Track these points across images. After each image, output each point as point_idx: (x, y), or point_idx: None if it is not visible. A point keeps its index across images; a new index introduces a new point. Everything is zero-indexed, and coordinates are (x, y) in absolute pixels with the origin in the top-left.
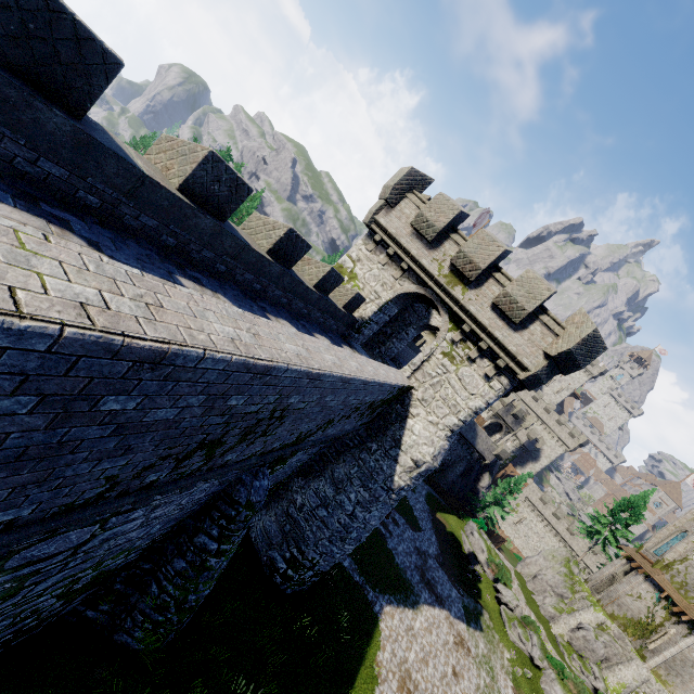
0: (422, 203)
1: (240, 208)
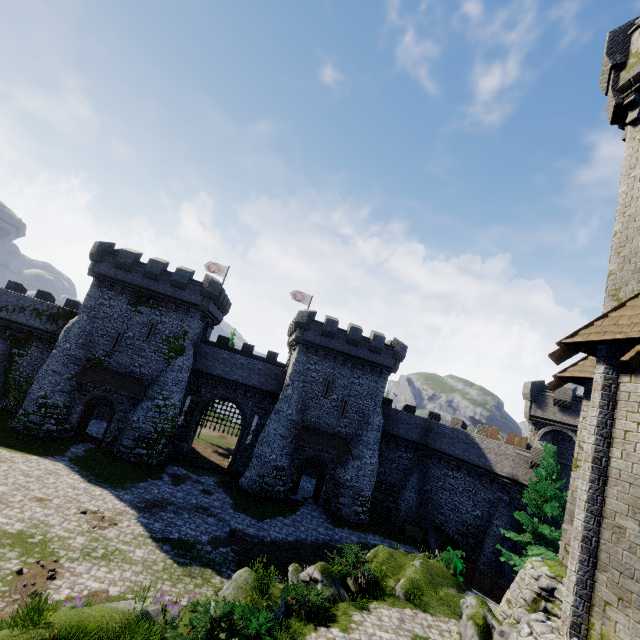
0: None
1: None
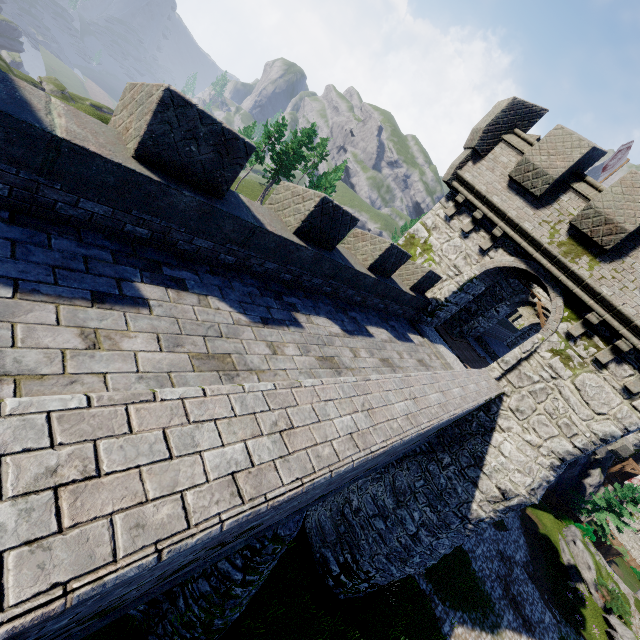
0: (527, 145)
1: (323, 181)
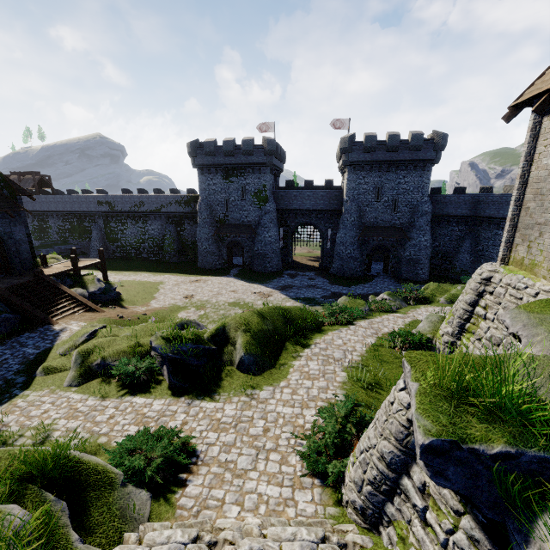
0: None
1: None
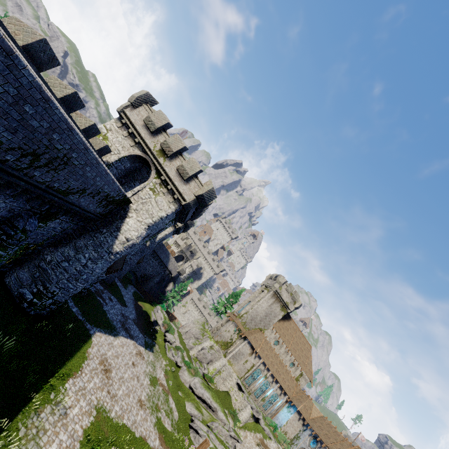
0: (151, 112)
1: None
